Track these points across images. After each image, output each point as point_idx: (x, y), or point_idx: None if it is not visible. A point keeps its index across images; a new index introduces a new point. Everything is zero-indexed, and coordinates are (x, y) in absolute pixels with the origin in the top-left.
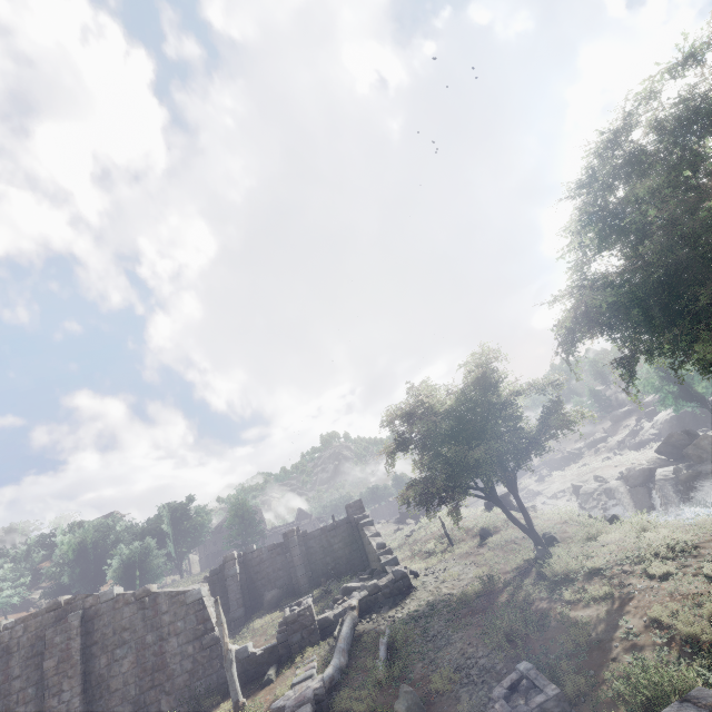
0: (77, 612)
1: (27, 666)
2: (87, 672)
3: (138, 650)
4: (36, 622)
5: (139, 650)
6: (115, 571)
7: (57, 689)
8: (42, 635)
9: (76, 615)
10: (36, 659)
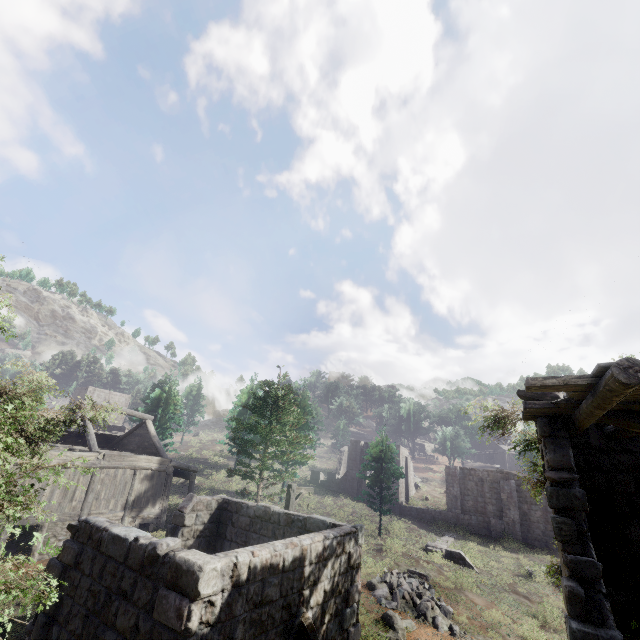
0: (513, 480)
1: (490, 490)
2: (518, 507)
3: (543, 511)
4: (492, 474)
5: (544, 511)
6: (442, 439)
7: (507, 507)
8: (496, 481)
9: (513, 481)
10: (494, 489)
